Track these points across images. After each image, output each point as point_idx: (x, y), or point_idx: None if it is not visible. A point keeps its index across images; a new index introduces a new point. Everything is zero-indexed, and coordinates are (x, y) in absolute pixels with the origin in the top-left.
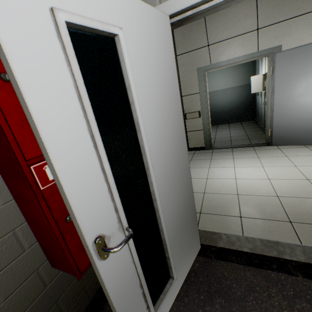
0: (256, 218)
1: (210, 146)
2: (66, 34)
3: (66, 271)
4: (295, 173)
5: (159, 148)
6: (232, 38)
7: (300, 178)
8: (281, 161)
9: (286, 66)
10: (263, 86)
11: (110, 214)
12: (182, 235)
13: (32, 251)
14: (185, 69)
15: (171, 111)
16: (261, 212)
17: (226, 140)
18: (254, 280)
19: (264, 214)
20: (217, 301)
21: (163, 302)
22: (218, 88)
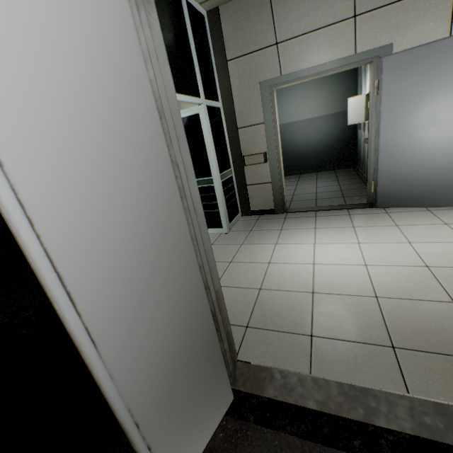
0: (337, 338)
1: (283, 207)
2: None
3: None
4: (407, 255)
5: (90, 234)
6: (315, 32)
7: (414, 264)
8: (387, 233)
9: (399, 78)
10: (365, 113)
11: None
12: (181, 393)
13: None
14: (242, 83)
15: (130, 150)
16: (346, 328)
17: (310, 198)
18: None
19: (351, 330)
20: None
21: None
22: (301, 117)
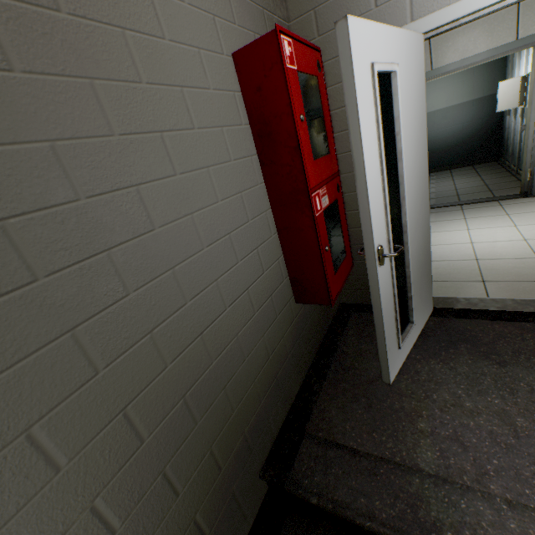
0: (506, 281)
1: None
2: (376, 81)
3: (315, 303)
4: None
5: (410, 181)
6: (472, 22)
7: None
8: None
9: None
10: (520, 98)
11: (384, 231)
12: (420, 283)
13: (286, 283)
14: None
15: (419, 142)
16: (512, 275)
17: (450, 195)
18: (505, 330)
19: (517, 276)
20: (461, 346)
21: (406, 339)
22: (433, 108)
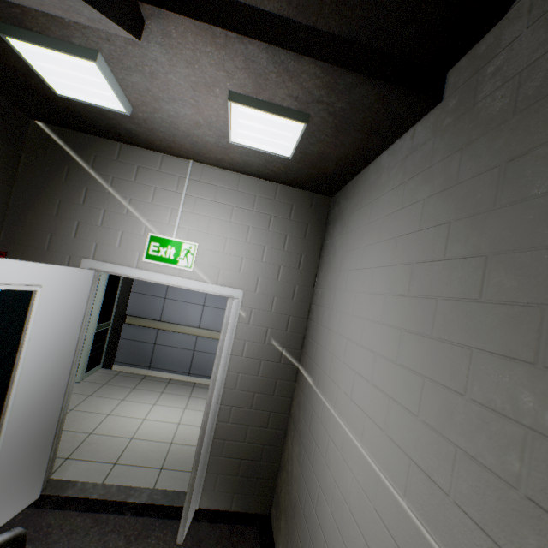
0: None
1: None
2: None
3: None
4: None
5: None
6: None
7: None
8: None
9: None
10: None
11: None
12: None
13: None
14: None
15: None
16: None
17: None
18: None
19: None
20: None
21: None
22: None
